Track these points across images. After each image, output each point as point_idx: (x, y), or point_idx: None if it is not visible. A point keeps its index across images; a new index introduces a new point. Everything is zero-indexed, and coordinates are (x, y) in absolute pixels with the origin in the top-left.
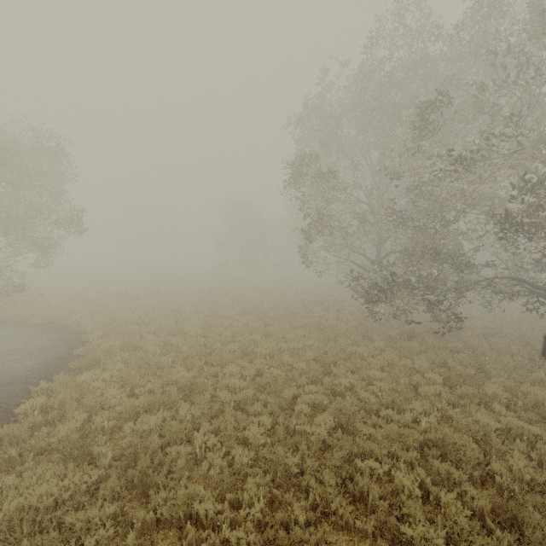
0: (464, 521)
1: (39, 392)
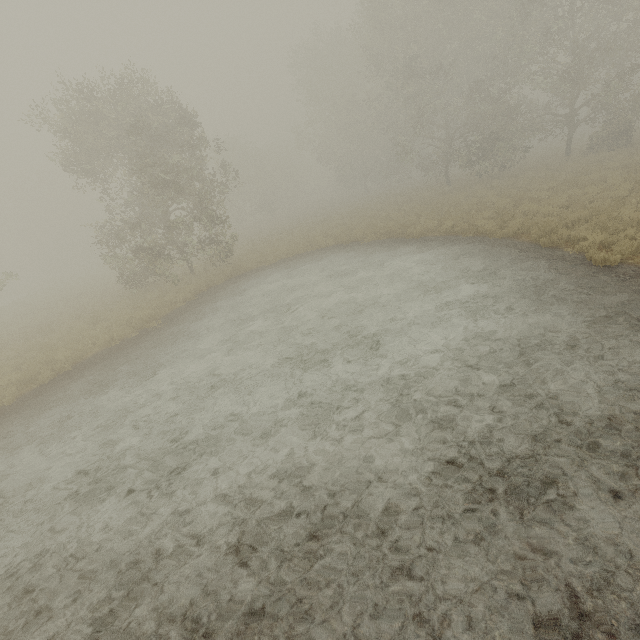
0: (620, 169)
1: (418, 236)
